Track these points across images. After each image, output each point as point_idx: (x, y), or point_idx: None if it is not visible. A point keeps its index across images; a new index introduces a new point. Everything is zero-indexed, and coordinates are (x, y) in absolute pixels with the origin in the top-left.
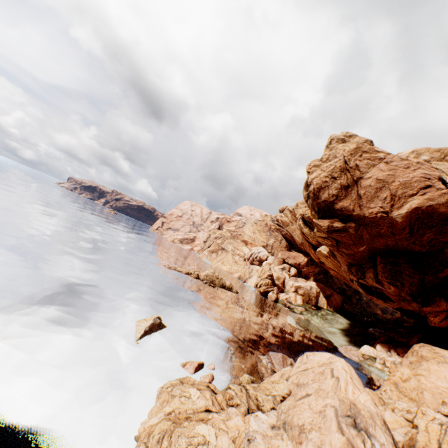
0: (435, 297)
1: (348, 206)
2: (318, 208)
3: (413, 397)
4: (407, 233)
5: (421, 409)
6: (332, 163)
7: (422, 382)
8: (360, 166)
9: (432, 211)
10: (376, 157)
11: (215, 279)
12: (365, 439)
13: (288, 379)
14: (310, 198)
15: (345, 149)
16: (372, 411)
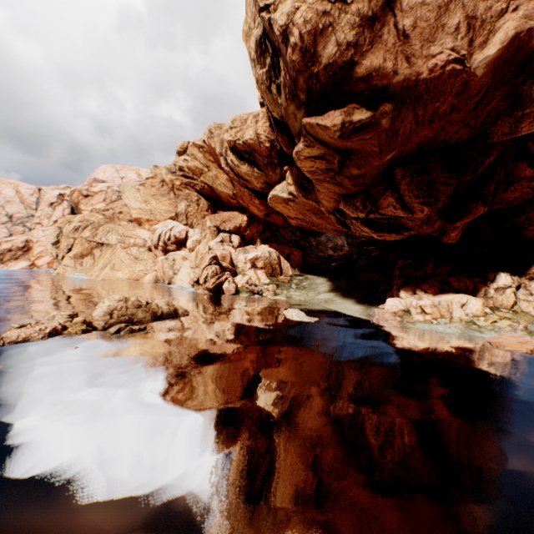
0: (471, 204)
1: (383, 66)
2: (309, 91)
3: None
4: (475, 103)
5: None
6: None
7: None
8: None
9: (526, 43)
10: None
11: (134, 311)
12: None
13: None
14: (288, 70)
15: None
16: None
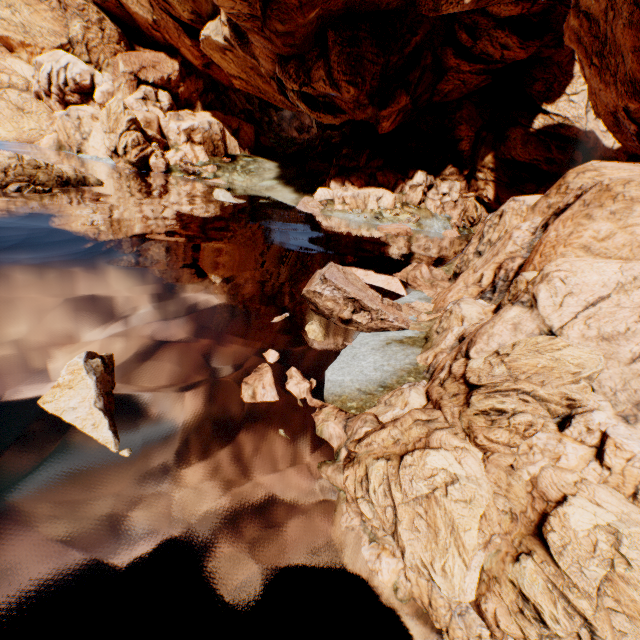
0: (397, 92)
1: None
2: None
3: (624, 256)
4: None
5: None
6: None
7: (638, 234)
8: None
9: None
10: None
11: (34, 173)
12: None
13: (564, 333)
14: None
15: None
16: None
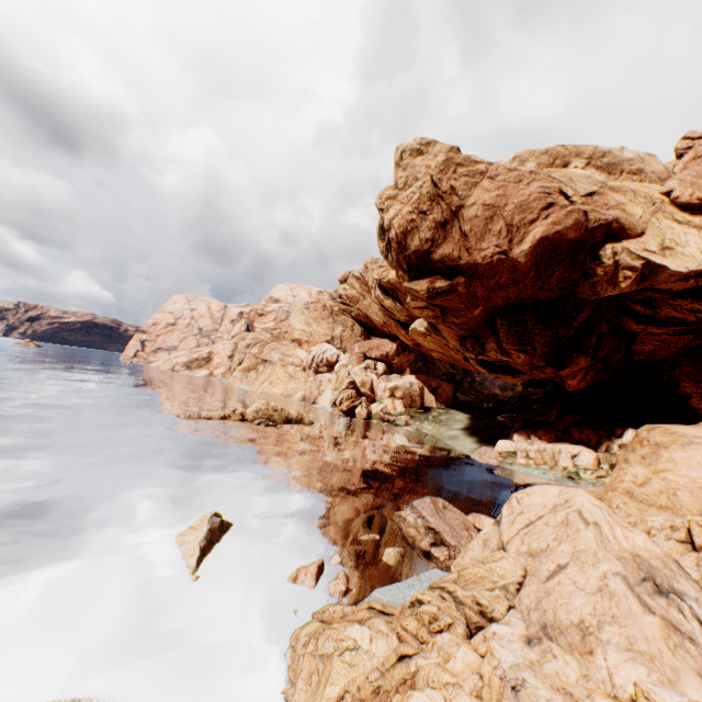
0: (572, 355)
1: (452, 253)
2: (407, 264)
3: (664, 504)
4: (533, 277)
5: (696, 521)
6: (414, 190)
7: (670, 480)
8: (457, 189)
9: (560, 239)
10: (475, 171)
11: (272, 413)
12: (679, 606)
13: (507, 548)
14: (393, 251)
15: (428, 165)
16: (659, 554)
